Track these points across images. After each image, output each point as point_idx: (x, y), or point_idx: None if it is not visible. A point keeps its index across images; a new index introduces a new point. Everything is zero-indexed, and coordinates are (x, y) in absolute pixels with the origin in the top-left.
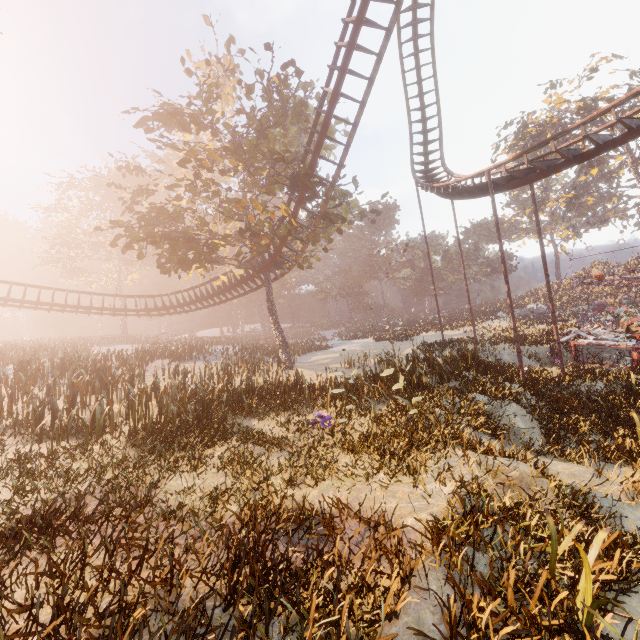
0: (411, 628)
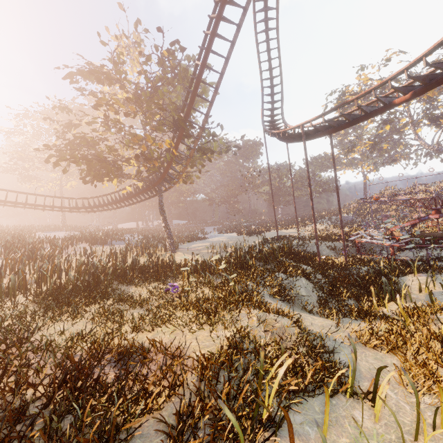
0: (156, 418)
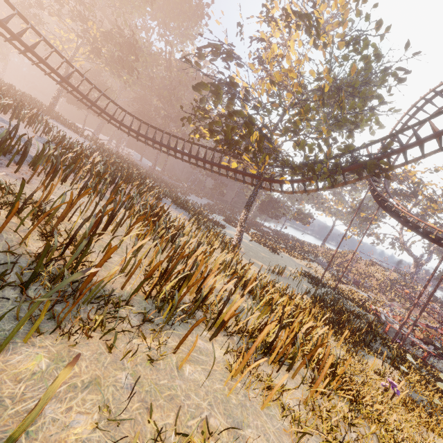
0: None
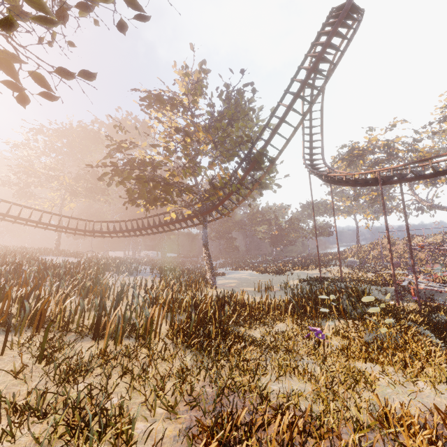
0: None
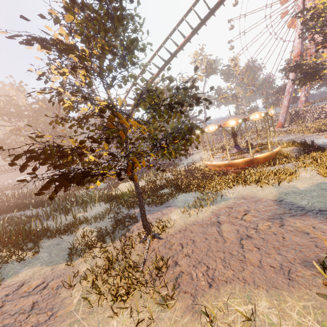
0: None
